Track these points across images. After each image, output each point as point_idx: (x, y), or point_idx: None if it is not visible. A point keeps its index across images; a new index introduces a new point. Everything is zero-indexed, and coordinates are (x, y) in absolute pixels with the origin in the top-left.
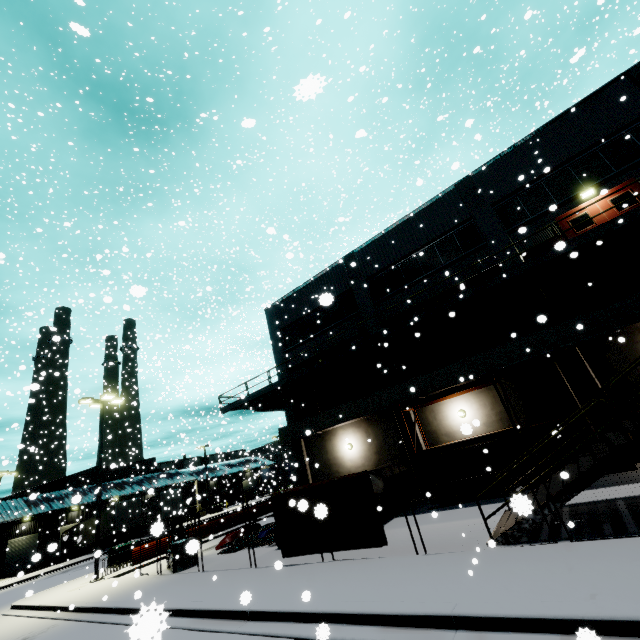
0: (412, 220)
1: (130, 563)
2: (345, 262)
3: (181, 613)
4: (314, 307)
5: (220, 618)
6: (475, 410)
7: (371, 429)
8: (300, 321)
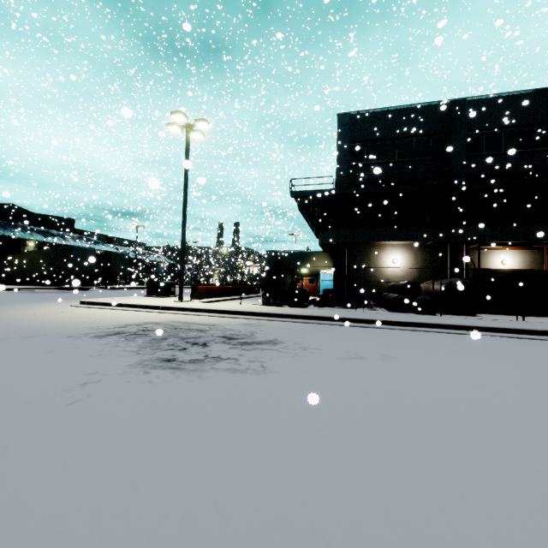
0: (536, 96)
1: (197, 297)
2: (453, 105)
3: (468, 328)
4: (399, 135)
5: (531, 335)
6: (516, 263)
7: (421, 253)
8: (377, 142)
